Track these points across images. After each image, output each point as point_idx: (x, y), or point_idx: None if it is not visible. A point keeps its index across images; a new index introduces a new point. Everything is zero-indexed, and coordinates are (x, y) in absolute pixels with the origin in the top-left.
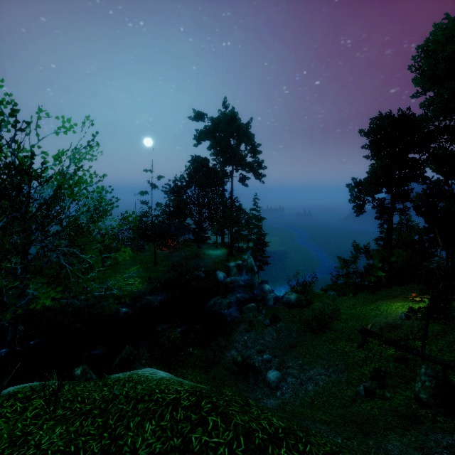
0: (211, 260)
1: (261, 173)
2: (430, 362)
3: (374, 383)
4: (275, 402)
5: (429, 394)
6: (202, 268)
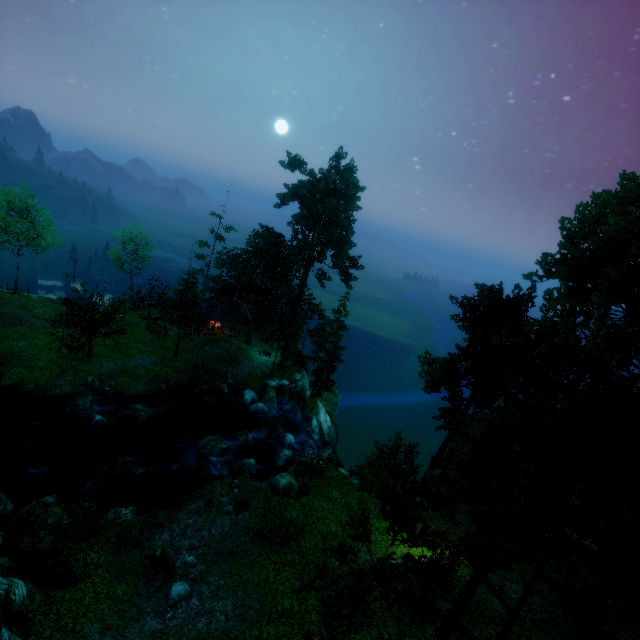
0: (249, 369)
1: (351, 274)
2: None
3: None
4: (156, 626)
5: None
6: (230, 380)
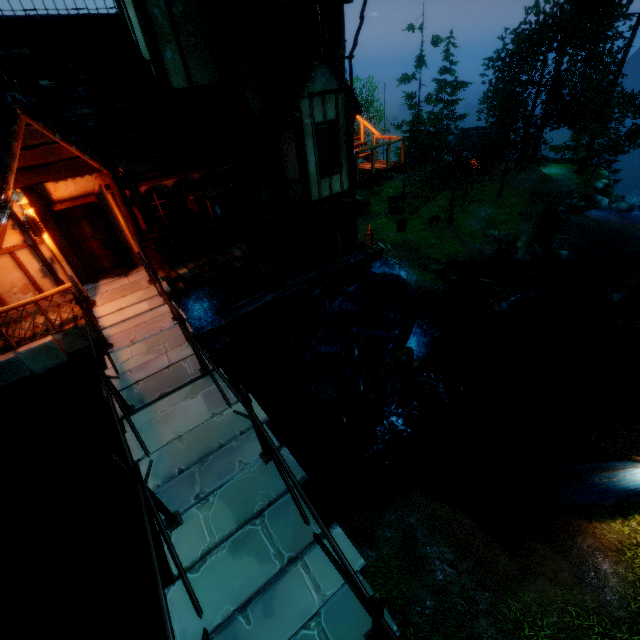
0: (568, 182)
1: None
2: None
3: None
4: None
5: None
6: (575, 194)
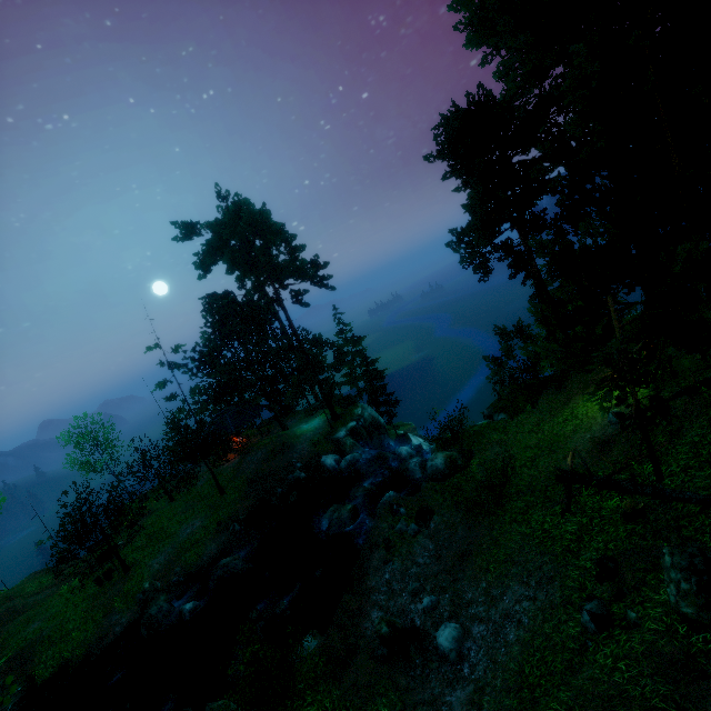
0: (307, 443)
1: (323, 276)
2: (678, 502)
3: (605, 589)
4: (464, 694)
5: (696, 606)
6: (298, 463)
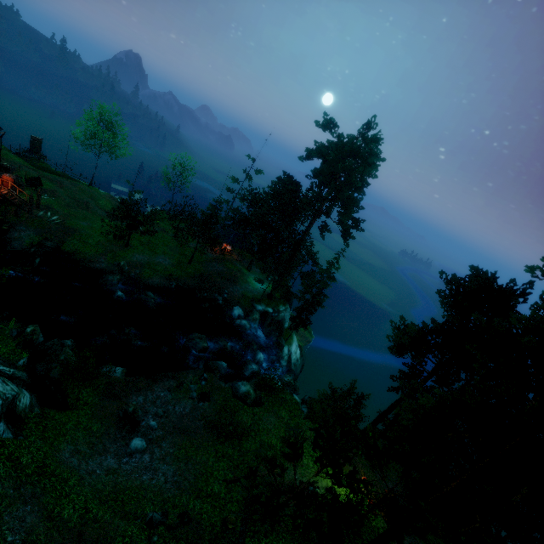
0: (243, 291)
1: (351, 233)
2: None
3: (174, 520)
4: (112, 464)
5: None
6: (226, 294)
